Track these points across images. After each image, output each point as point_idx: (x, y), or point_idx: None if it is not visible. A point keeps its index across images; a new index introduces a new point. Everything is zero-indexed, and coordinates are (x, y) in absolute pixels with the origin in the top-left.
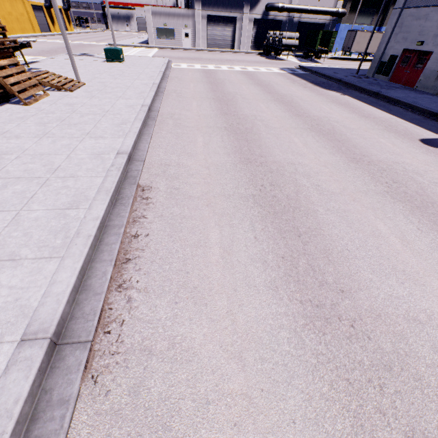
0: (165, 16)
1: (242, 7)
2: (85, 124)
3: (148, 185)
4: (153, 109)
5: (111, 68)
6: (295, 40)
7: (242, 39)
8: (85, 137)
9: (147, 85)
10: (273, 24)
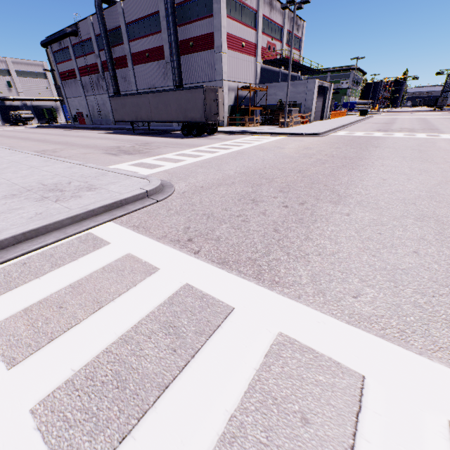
0: None
1: None
2: None
3: None
4: None
5: None
6: (31, 115)
7: None
8: None
9: None
10: (13, 108)
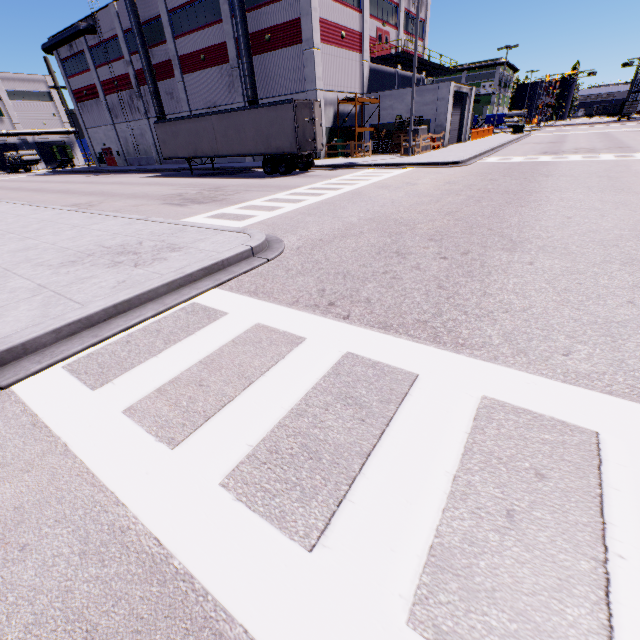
0: None
1: None
2: None
3: None
4: None
5: None
6: (36, 156)
7: None
8: None
9: None
10: (7, 147)
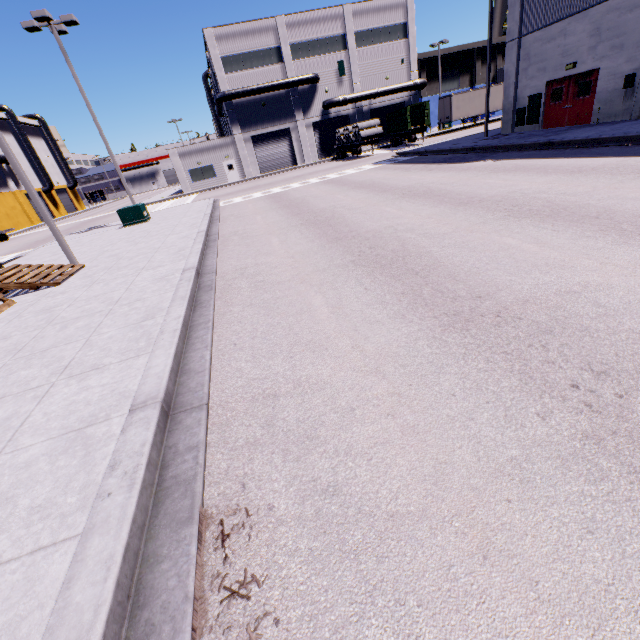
0: (197, 153)
1: (293, 114)
2: (65, 345)
3: (233, 502)
4: (205, 270)
5: (130, 232)
6: (377, 128)
7: (304, 150)
8: (56, 380)
9: (188, 238)
10: (338, 122)
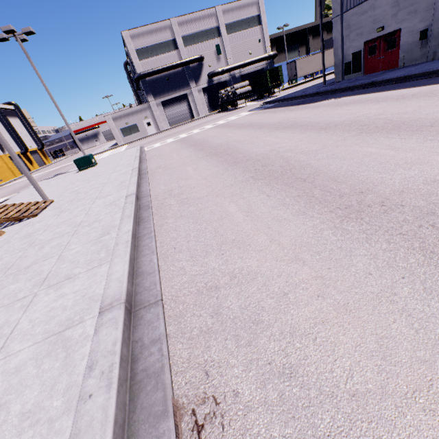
0: (125, 117)
1: (188, 84)
2: (43, 261)
3: (200, 390)
4: (142, 194)
5: (84, 174)
6: (247, 87)
7: (198, 107)
8: (37, 290)
9: (126, 173)
10: (220, 86)
